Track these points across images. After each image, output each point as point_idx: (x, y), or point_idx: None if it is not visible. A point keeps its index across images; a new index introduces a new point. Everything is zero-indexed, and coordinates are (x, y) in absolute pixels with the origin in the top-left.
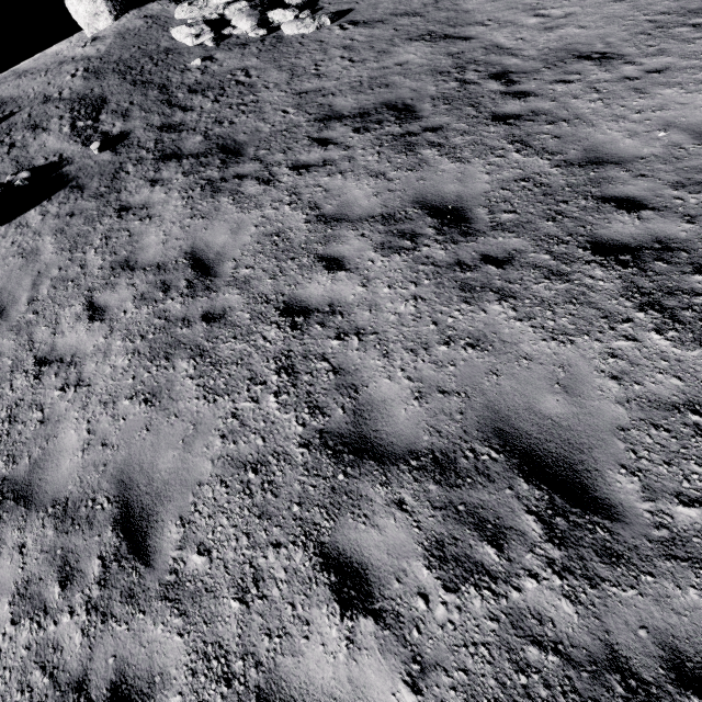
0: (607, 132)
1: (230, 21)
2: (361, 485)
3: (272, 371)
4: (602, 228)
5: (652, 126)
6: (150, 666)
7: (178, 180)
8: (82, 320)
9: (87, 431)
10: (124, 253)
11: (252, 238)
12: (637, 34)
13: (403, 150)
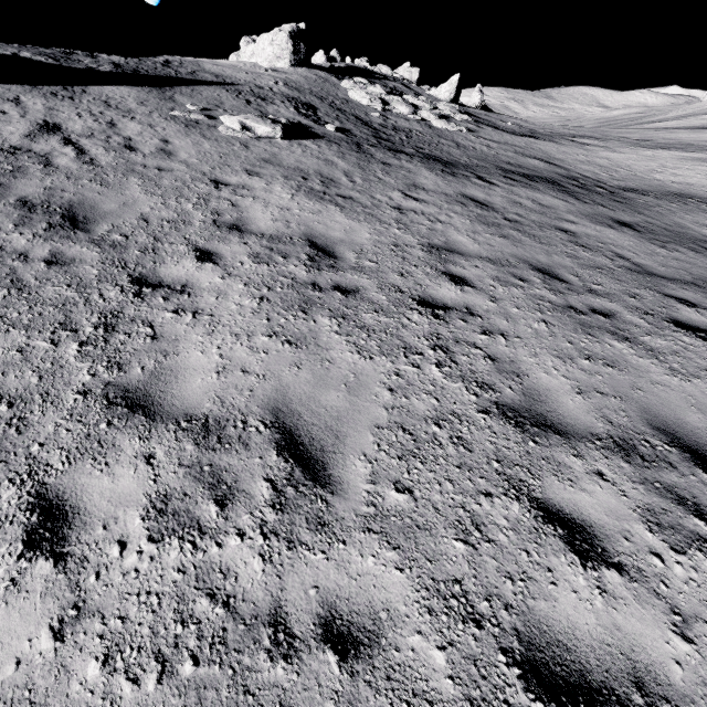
0: (679, 221)
1: (390, 103)
2: (661, 282)
3: (573, 245)
4: (704, 245)
5: (700, 225)
6: (604, 308)
7: (417, 163)
8: (410, 200)
9: (471, 239)
10: (409, 182)
11: (503, 201)
12: (669, 195)
13: (570, 196)
